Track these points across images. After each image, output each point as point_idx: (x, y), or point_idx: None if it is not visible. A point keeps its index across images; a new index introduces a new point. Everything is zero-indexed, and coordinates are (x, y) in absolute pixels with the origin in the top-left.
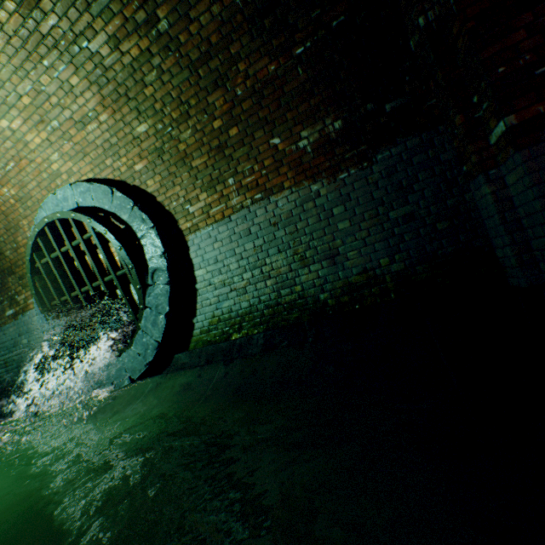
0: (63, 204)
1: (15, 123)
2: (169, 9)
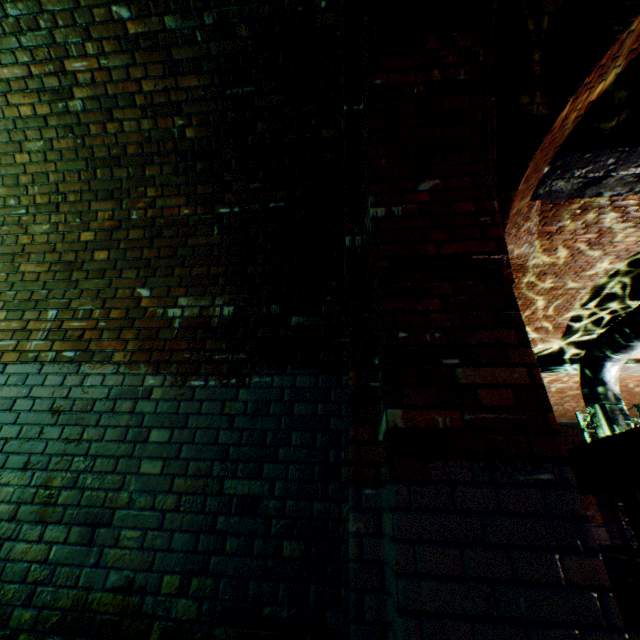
0: None
1: None
2: (90, 94)
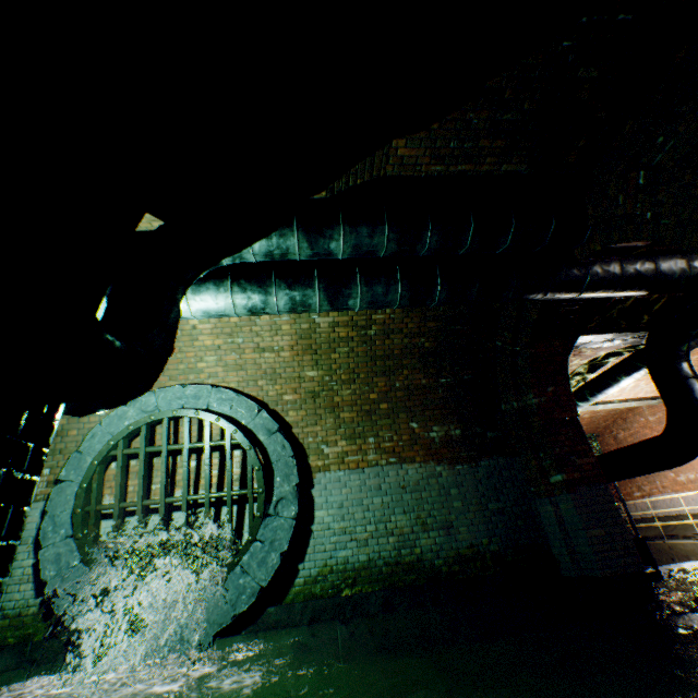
0: (188, 399)
1: (204, 325)
2: (380, 328)
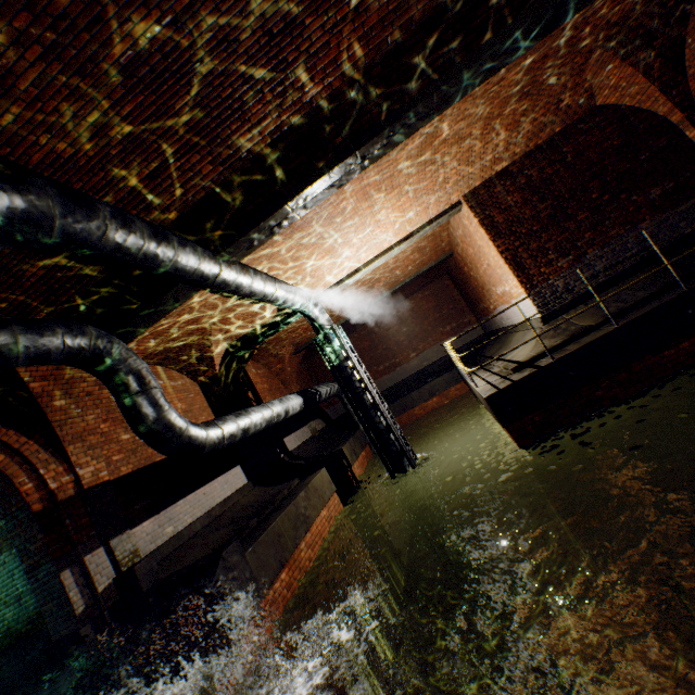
0: None
1: None
2: None
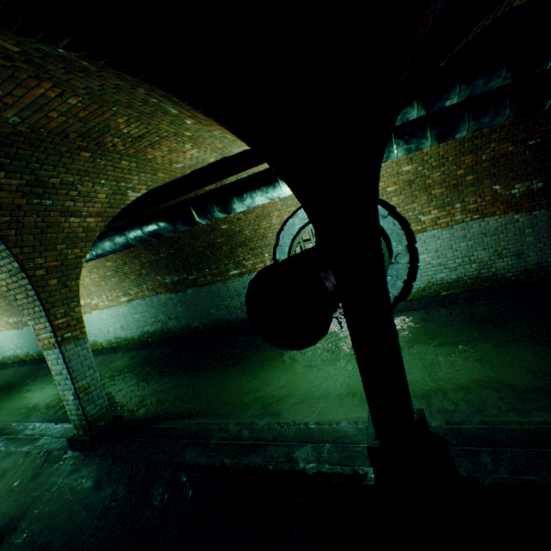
0: None
1: None
2: None
